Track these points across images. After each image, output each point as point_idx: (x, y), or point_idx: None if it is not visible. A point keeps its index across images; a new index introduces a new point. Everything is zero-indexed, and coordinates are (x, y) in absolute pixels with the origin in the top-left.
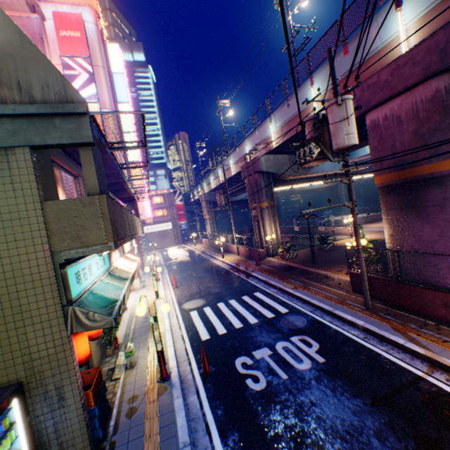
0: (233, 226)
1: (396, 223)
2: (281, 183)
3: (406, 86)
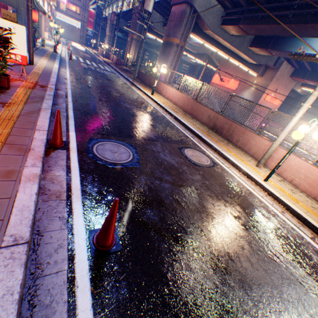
0: (115, 42)
1: (159, 59)
2: (150, 32)
3: (181, 2)
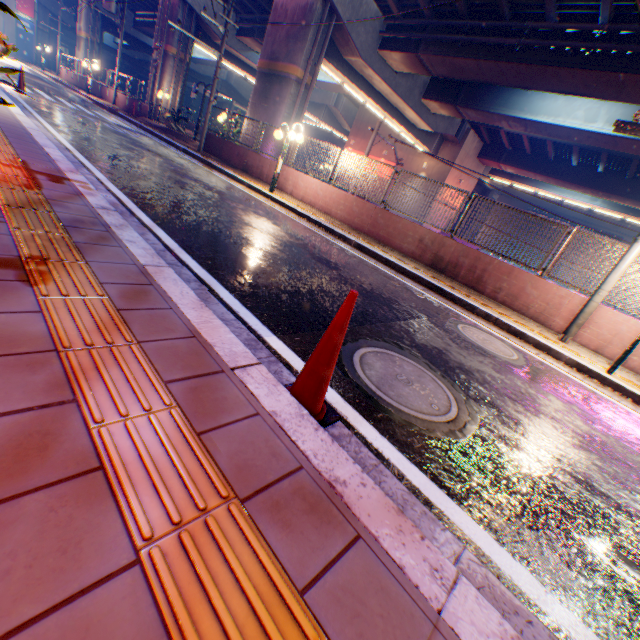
0: (120, 57)
1: (254, 110)
2: (208, 44)
3: None
